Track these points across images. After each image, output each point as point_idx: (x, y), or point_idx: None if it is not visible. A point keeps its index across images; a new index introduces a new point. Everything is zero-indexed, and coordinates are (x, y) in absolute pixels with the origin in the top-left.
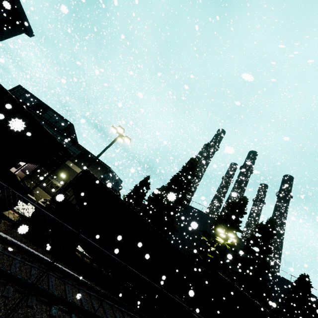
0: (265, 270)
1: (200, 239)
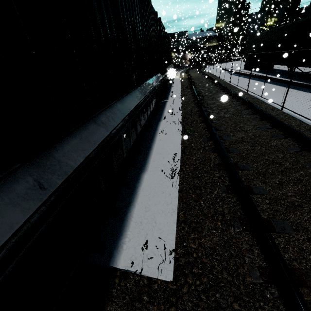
0: (293, 17)
1: (261, 28)
